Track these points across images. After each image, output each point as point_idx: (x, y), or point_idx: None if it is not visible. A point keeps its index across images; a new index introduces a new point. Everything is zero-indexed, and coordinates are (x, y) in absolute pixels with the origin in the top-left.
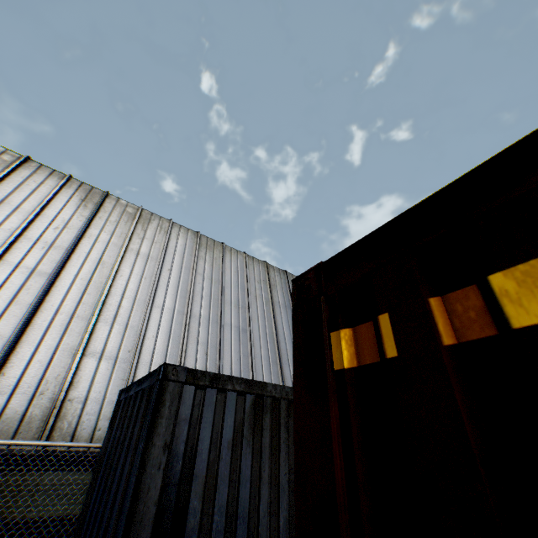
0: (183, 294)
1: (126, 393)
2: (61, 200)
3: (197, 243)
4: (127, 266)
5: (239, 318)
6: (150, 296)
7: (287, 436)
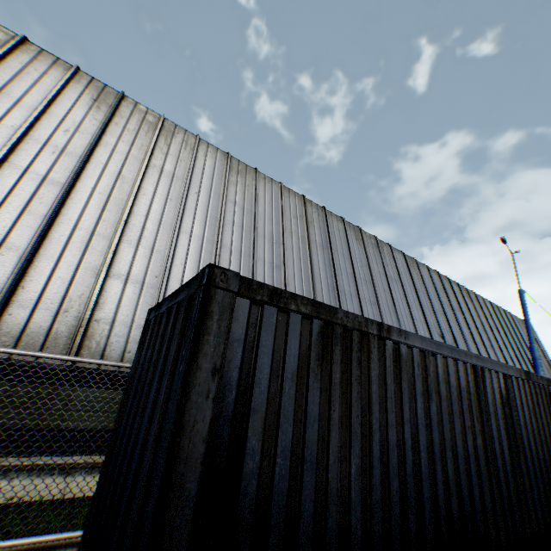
0: (213, 222)
1: (156, 311)
2: (69, 97)
3: (227, 166)
4: (150, 184)
5: (272, 253)
6: (176, 220)
7: (360, 374)
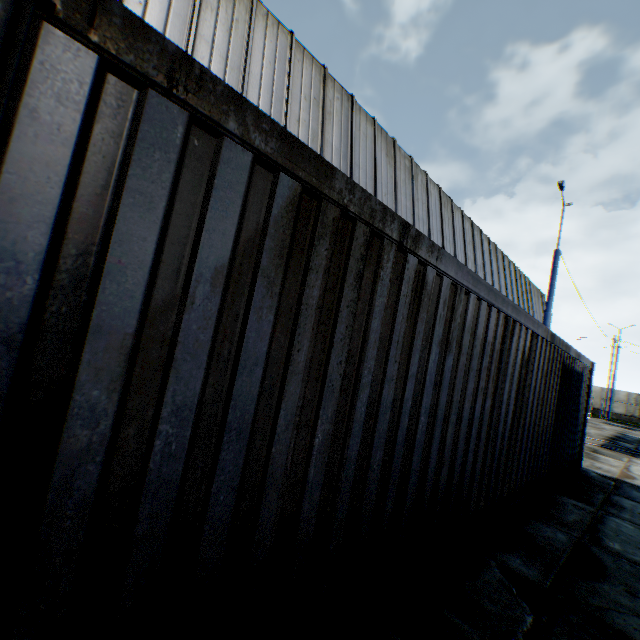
0: None
1: None
2: None
3: None
4: None
5: None
6: None
7: (356, 299)
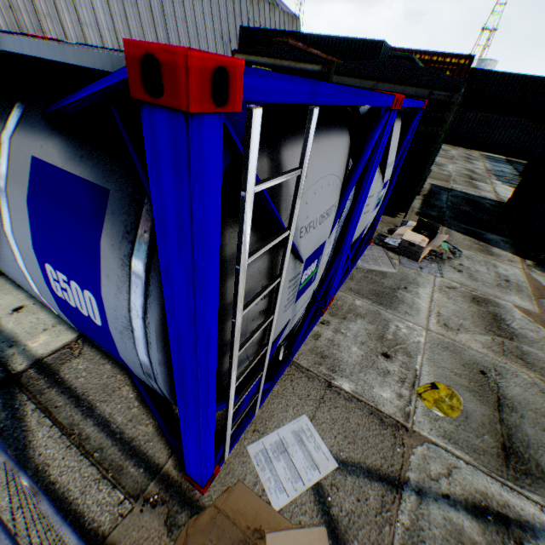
0: None
1: None
2: None
3: None
4: None
5: None
6: None
7: None
